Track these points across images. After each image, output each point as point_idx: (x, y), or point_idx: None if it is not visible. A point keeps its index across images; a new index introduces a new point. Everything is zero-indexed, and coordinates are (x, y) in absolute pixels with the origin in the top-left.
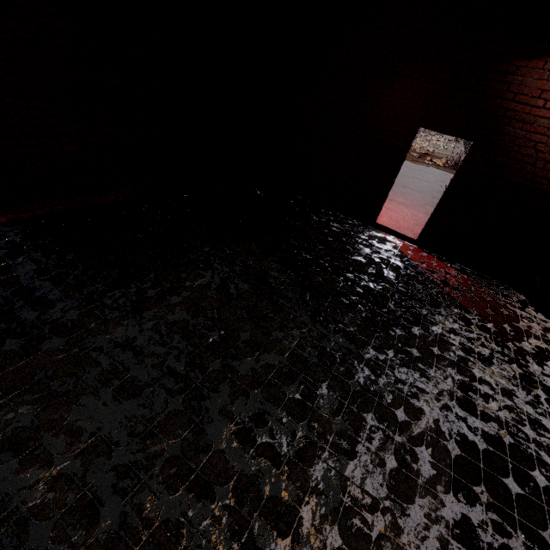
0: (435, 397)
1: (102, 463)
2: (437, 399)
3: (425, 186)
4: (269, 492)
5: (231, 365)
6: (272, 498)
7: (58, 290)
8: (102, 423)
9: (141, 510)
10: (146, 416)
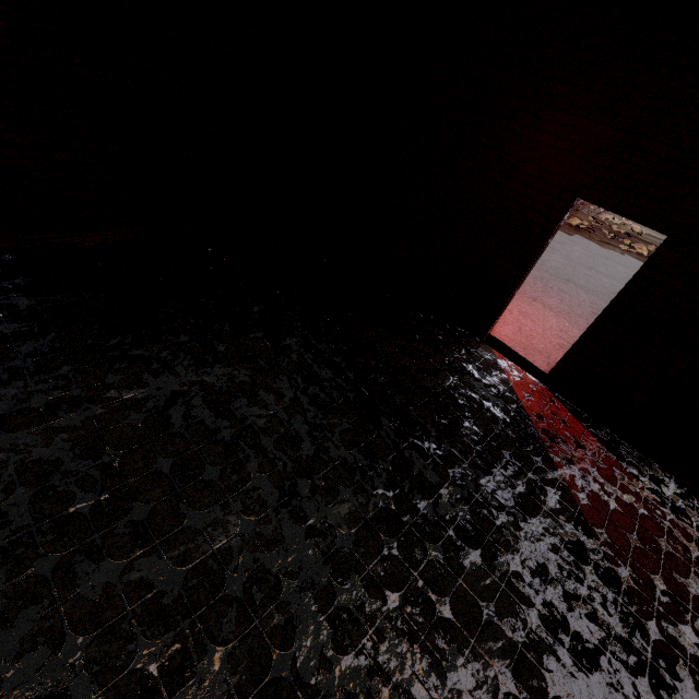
0: None
1: None
2: None
3: (604, 285)
4: None
5: (73, 570)
6: None
7: None
8: None
9: None
10: None
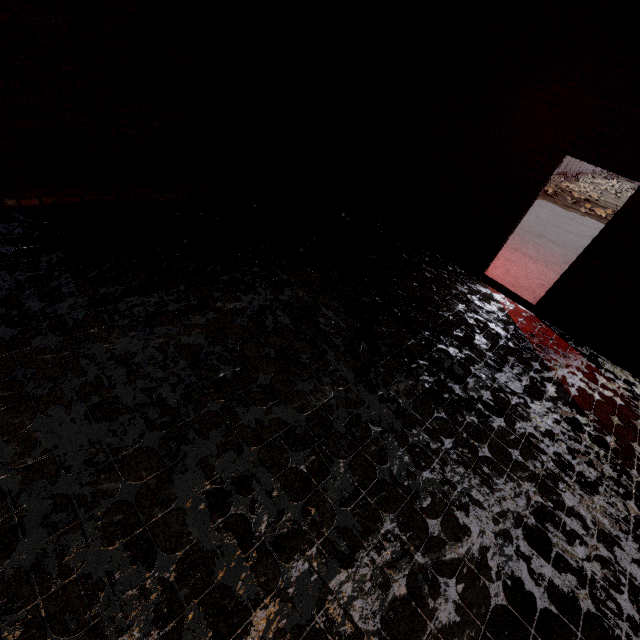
0: (493, 516)
1: (43, 487)
2: (496, 520)
3: (572, 240)
4: (222, 579)
5: (234, 410)
6: (224, 586)
7: (75, 285)
8: (62, 441)
9: (64, 553)
10: (112, 445)
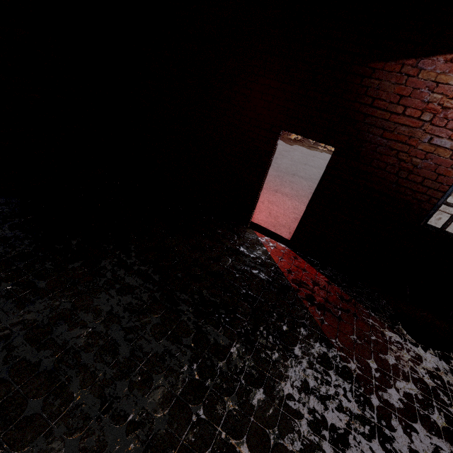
0: None
1: None
2: None
3: (314, 173)
4: None
5: None
6: None
7: None
8: None
9: None
10: None
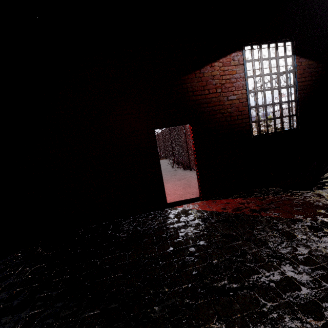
0: None
1: None
2: None
3: None
4: None
5: None
6: None
7: None
8: None
9: None
10: None
